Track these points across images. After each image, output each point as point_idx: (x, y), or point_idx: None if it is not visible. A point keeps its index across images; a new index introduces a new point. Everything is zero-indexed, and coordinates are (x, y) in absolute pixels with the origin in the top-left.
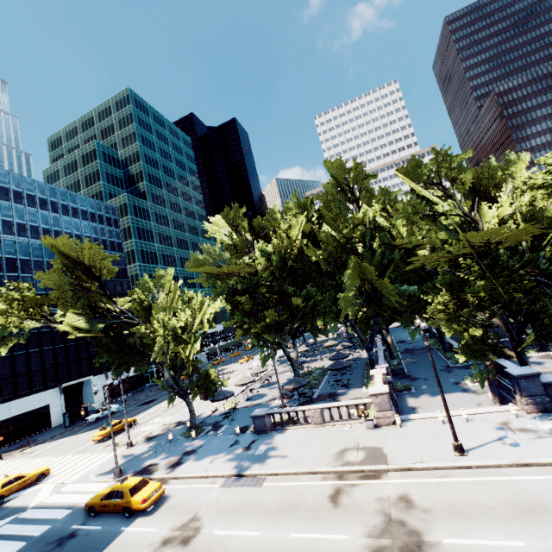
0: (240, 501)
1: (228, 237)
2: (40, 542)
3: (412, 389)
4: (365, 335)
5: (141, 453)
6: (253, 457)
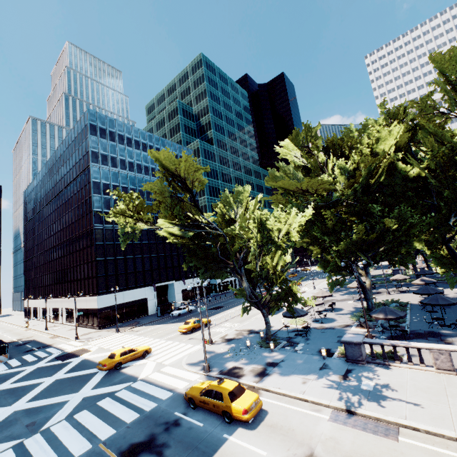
0: (373, 454)
1: (302, 157)
2: (150, 420)
3: None
4: (455, 272)
5: (222, 352)
6: (360, 392)
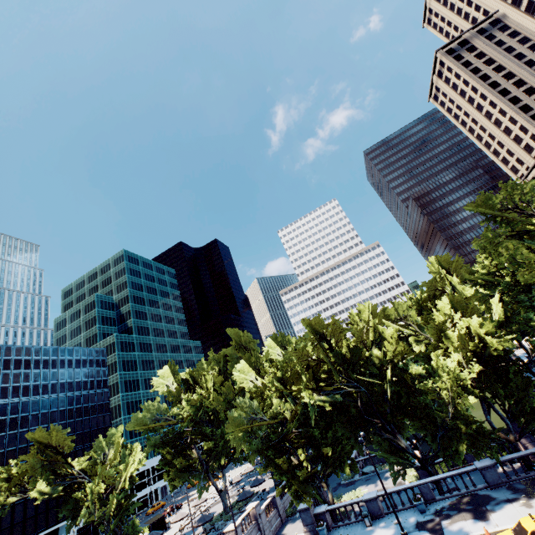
0: None
1: (166, 391)
2: None
3: (297, 513)
4: None
5: None
6: None
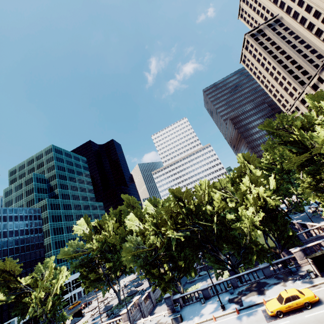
0: None
1: (82, 233)
2: None
3: (162, 300)
4: None
5: None
6: None
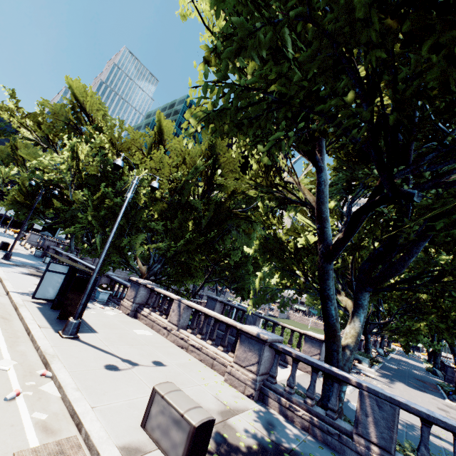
0: None
1: None
2: None
3: None
4: None
5: None
6: None
